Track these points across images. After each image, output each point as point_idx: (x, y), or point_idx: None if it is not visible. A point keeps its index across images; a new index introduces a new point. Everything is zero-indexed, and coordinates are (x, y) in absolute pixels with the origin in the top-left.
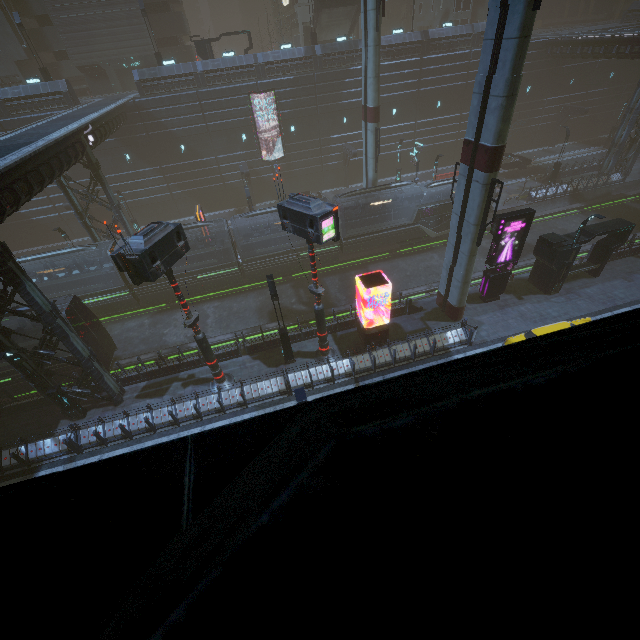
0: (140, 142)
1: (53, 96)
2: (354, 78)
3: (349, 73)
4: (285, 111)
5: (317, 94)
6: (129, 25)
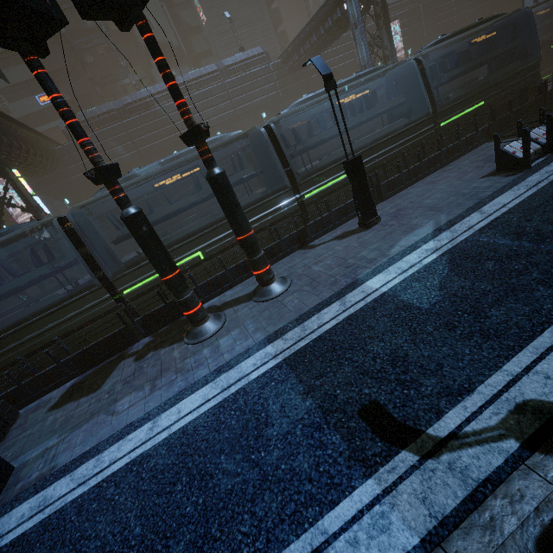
0: (314, 82)
1: (258, 57)
2: (443, 4)
3: (440, 0)
4: (404, 38)
5: (422, 21)
6: (263, 37)
